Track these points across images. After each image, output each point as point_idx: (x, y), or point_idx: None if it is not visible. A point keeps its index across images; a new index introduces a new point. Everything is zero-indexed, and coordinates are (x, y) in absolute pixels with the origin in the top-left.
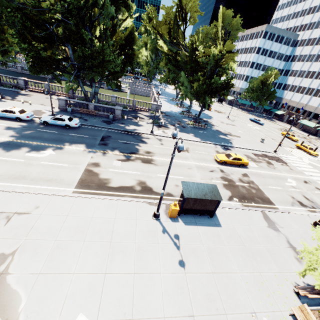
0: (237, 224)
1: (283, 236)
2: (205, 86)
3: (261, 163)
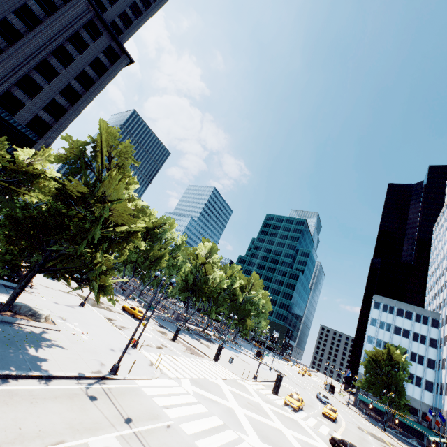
0: (53, 283)
1: (56, 289)
2: (184, 282)
3: (161, 334)
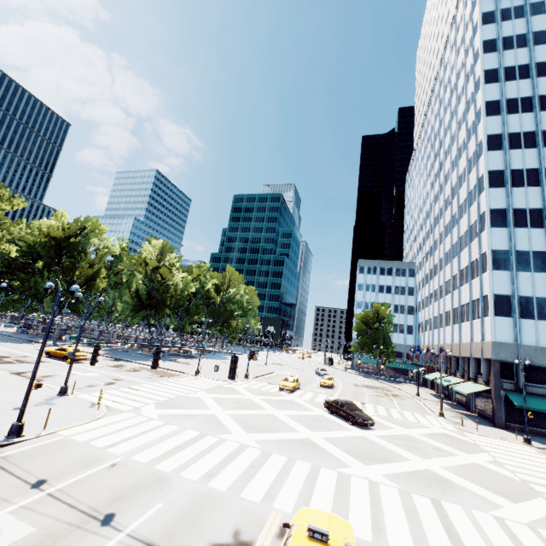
0: None
1: None
2: (136, 299)
3: (115, 368)
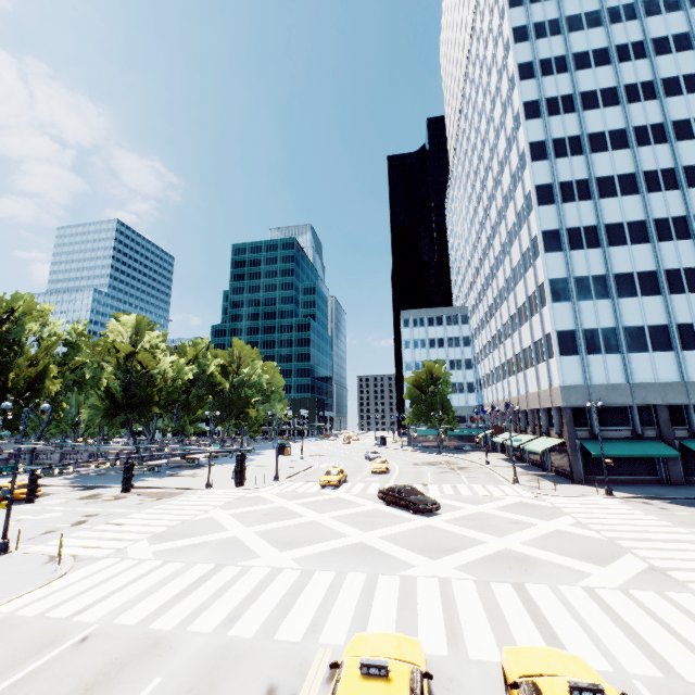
0: None
1: None
2: (107, 400)
3: (87, 500)
